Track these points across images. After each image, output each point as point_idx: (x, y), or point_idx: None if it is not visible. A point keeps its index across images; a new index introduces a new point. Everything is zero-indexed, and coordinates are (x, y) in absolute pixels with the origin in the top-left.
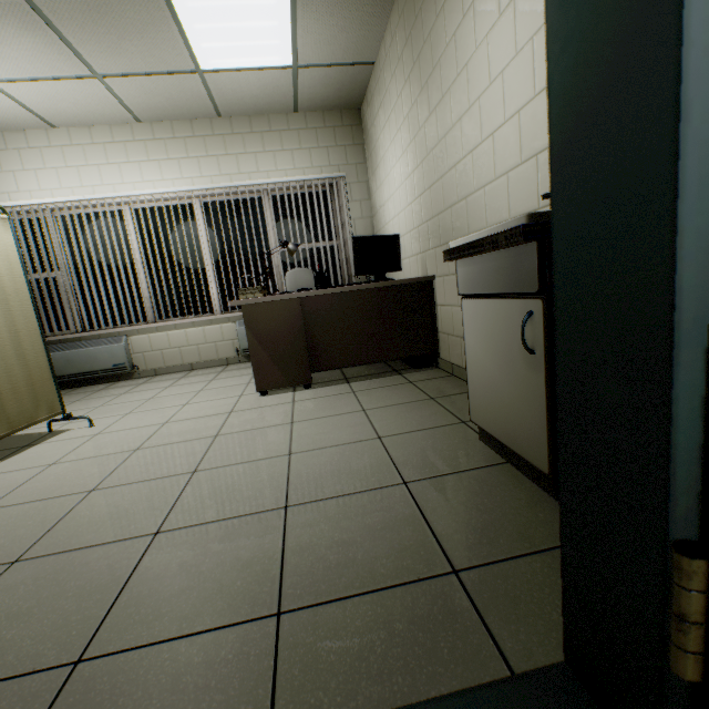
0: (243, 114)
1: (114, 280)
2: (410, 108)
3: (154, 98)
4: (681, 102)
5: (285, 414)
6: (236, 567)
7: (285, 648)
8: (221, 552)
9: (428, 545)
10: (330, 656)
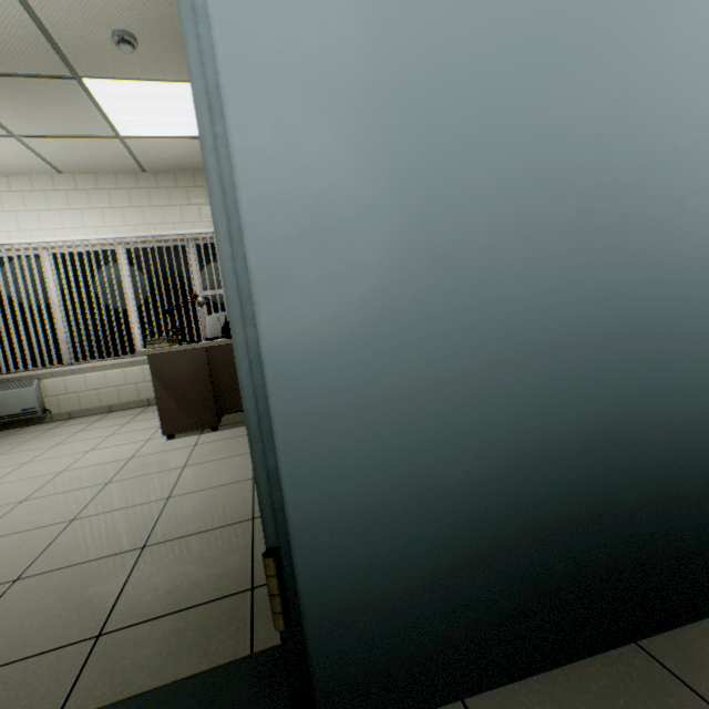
0: (168, 171)
1: (28, 323)
2: None
3: (75, 155)
4: (231, 324)
5: (181, 458)
6: (78, 602)
7: (93, 660)
8: (70, 591)
9: (243, 569)
10: (126, 661)
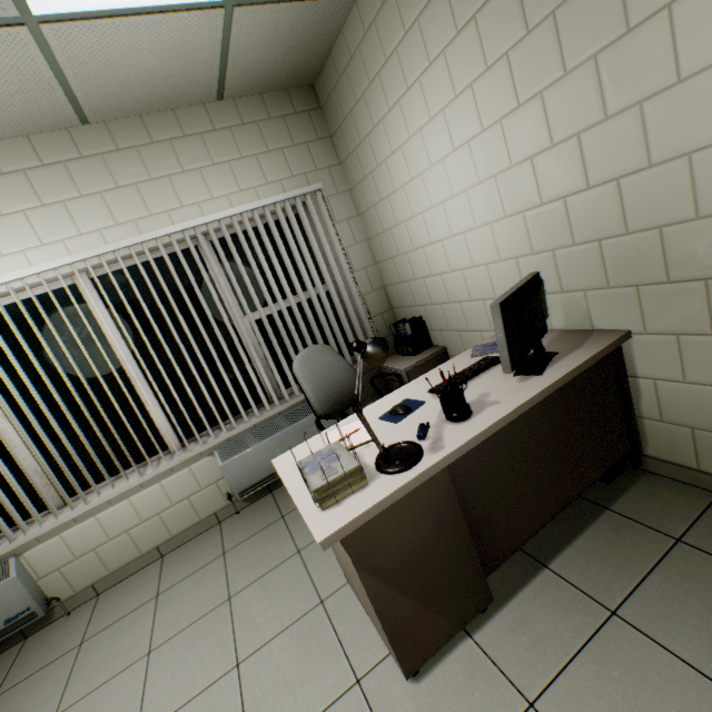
0: (128, 113)
1: None
2: (517, 38)
3: None
4: None
5: None
6: None
7: None
8: None
9: None
10: None
